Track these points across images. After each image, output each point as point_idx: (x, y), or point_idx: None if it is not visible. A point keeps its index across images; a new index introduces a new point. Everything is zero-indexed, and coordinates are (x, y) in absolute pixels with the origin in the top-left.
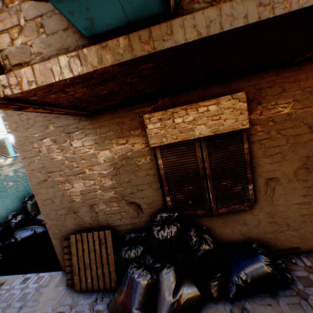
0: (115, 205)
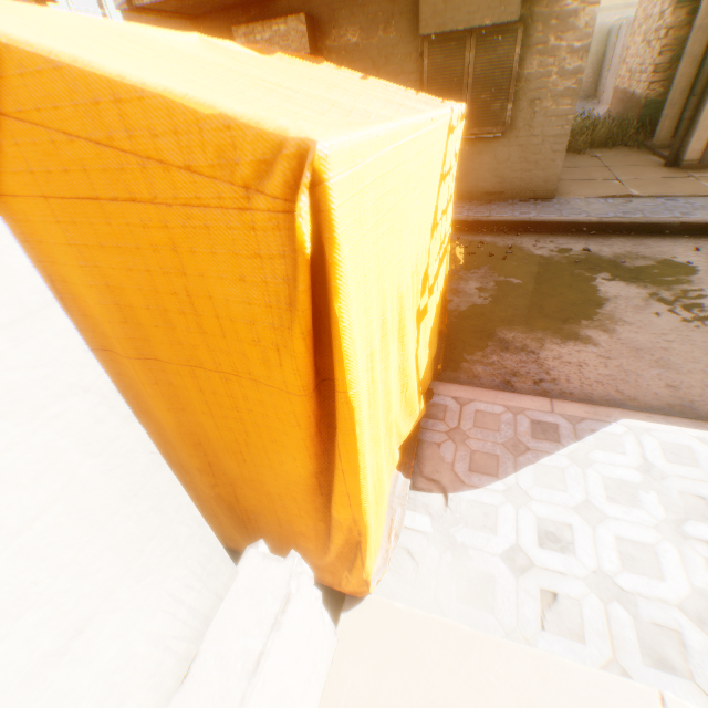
0: None
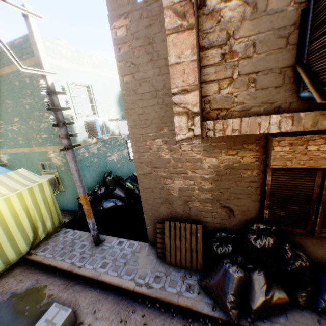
0: (208, 205)
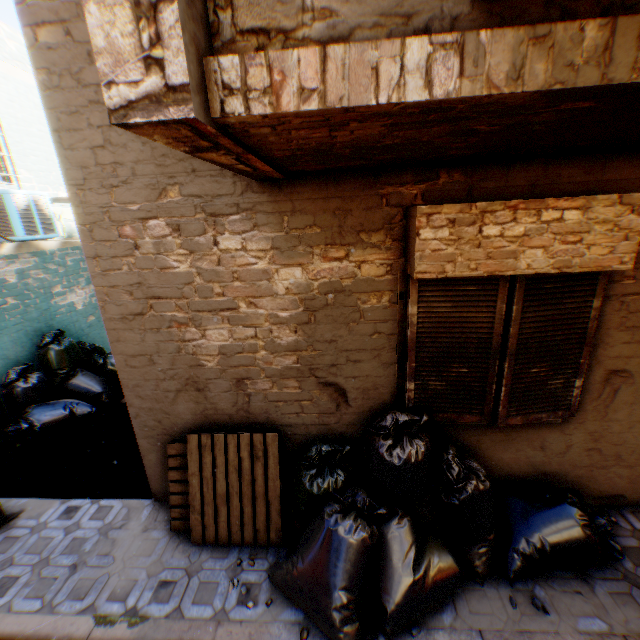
0: (291, 385)
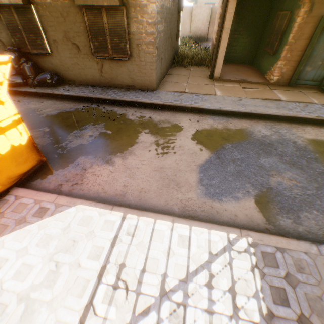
0: None
